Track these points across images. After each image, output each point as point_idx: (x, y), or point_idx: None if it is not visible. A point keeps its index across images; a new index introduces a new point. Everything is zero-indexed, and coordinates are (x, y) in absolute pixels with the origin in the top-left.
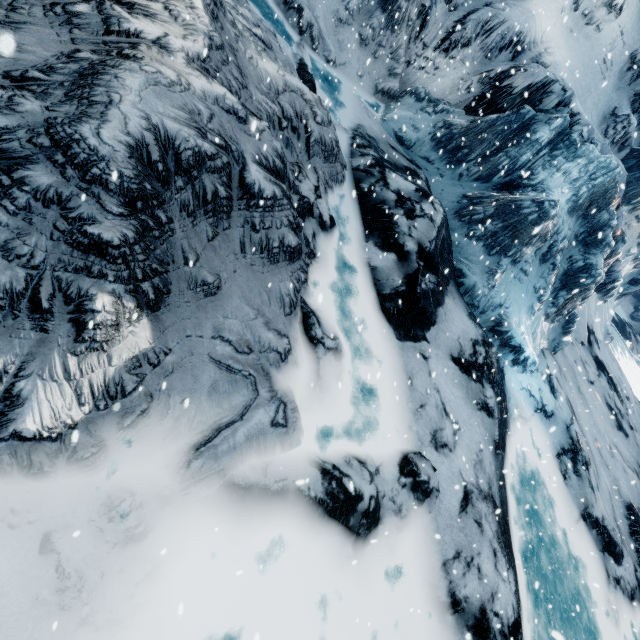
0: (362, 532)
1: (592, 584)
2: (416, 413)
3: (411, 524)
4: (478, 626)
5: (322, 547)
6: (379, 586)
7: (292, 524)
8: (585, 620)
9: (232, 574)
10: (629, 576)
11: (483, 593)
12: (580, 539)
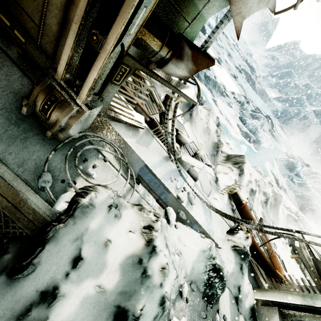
0: (221, 66)
1: (240, 78)
2: (214, 49)
3: (222, 67)
4: (234, 77)
5: (219, 69)
6: (224, 74)
7: (216, 66)
8: (241, 83)
9: (216, 72)
10: (244, 76)
11: (233, 73)
12: (236, 71)
